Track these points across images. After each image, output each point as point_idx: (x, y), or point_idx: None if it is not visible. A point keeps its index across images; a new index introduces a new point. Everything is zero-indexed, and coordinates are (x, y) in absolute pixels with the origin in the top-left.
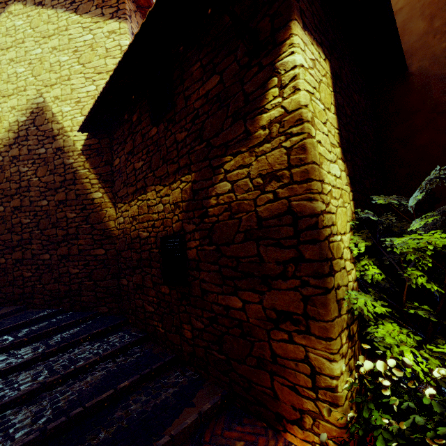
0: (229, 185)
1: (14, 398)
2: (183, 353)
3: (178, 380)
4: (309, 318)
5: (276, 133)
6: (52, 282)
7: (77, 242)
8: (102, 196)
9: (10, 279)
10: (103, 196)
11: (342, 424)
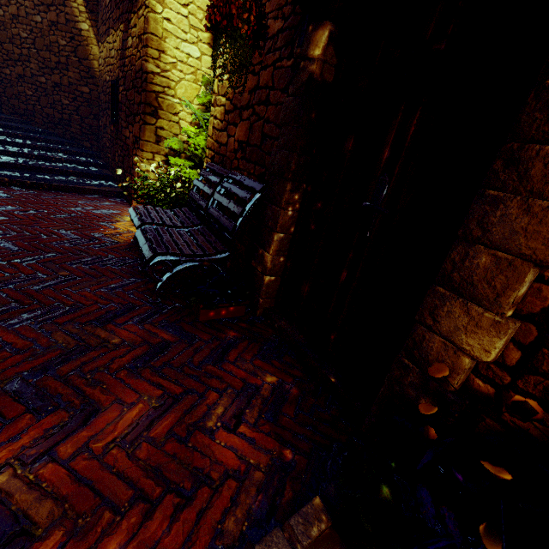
0: (131, 40)
1: (4, 151)
2: (115, 174)
3: (104, 183)
4: (140, 140)
5: (143, 2)
6: (49, 107)
7: (68, 74)
8: (89, 30)
9: (16, 93)
10: (89, 29)
11: (142, 194)
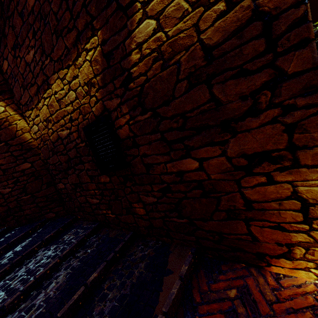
0: (153, 21)
1: None
2: (140, 229)
3: (143, 253)
4: (297, 149)
5: None
6: None
7: None
8: (5, 110)
9: None
10: (6, 109)
11: None
